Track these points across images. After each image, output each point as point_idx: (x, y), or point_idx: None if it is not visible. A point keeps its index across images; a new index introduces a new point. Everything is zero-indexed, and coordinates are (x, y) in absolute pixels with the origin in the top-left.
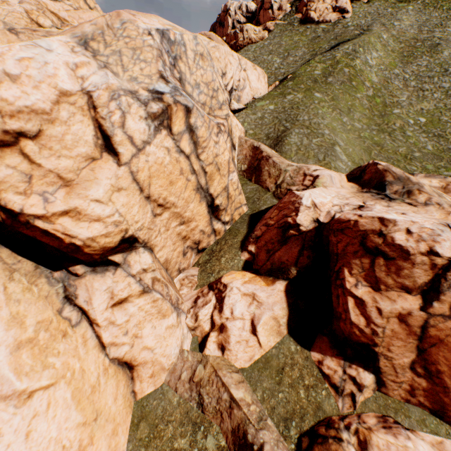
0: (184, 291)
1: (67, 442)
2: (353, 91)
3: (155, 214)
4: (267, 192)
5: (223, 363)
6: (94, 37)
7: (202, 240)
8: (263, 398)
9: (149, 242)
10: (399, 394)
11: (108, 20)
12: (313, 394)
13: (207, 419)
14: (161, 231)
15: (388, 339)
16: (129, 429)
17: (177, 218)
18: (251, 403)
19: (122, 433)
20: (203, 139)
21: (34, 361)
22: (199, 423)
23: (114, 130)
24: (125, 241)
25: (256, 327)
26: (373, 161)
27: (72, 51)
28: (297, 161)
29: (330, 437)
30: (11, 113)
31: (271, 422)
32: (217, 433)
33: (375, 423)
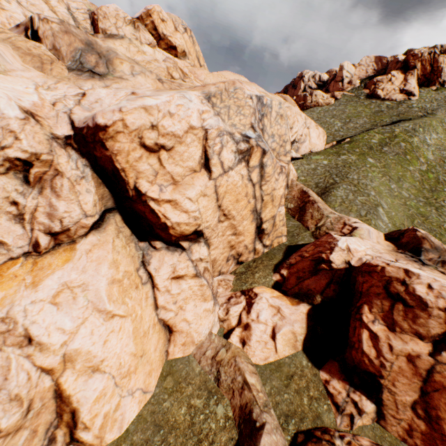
0: (220, 290)
1: (123, 361)
2: (406, 163)
3: (219, 220)
4: (306, 231)
5: (242, 354)
6: (215, 95)
7: (243, 254)
8: (270, 392)
9: (209, 240)
10: (397, 431)
11: (226, 86)
12: (315, 404)
13: (220, 392)
14: (218, 234)
15: (394, 374)
16: (158, 378)
17: (232, 229)
18: (260, 391)
19: (154, 377)
20: (268, 174)
21: (119, 295)
22: (214, 393)
23: (213, 155)
24: (196, 233)
25: (276, 334)
26: (413, 227)
27: (201, 102)
28: (340, 211)
29: (323, 440)
30: (163, 134)
31: (274, 413)
32: (227, 405)
33: (368, 445)
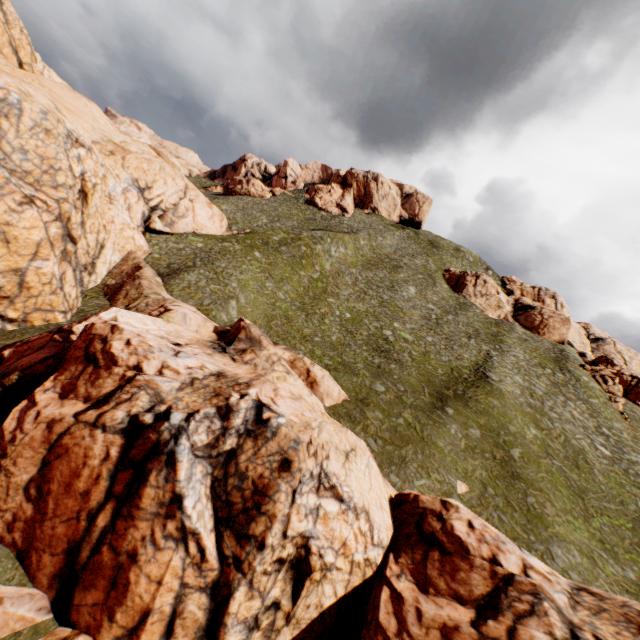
0: None
1: None
2: (299, 267)
3: None
4: None
5: None
6: None
7: None
8: None
9: None
10: None
11: None
12: None
13: None
14: None
15: (22, 448)
16: None
17: None
18: None
19: None
20: None
21: None
22: None
23: None
24: None
25: None
26: (241, 317)
27: None
28: (177, 297)
29: None
30: None
31: None
32: None
33: None
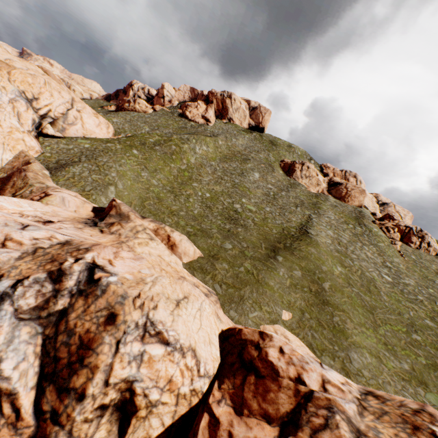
0: None
1: None
2: (170, 161)
3: None
4: None
5: None
6: None
7: None
8: None
9: None
10: None
11: None
12: None
13: None
14: None
15: None
16: None
17: None
18: None
19: None
20: None
21: None
22: None
23: None
24: None
25: None
26: (114, 198)
27: None
28: (62, 185)
29: None
30: None
31: None
32: None
33: None
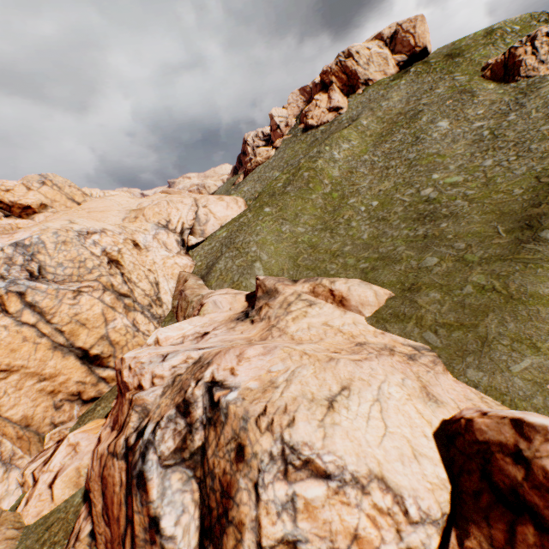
0: (49, 445)
1: None
2: (308, 193)
3: None
4: None
5: (12, 519)
6: None
7: (85, 390)
8: None
9: None
10: (103, 548)
11: None
12: None
13: None
14: (9, 392)
15: (94, 483)
16: None
17: (35, 377)
18: None
19: None
20: (49, 307)
21: None
22: None
23: None
24: None
25: (57, 479)
26: (256, 277)
27: None
28: (215, 287)
29: None
30: None
31: None
32: None
33: None
